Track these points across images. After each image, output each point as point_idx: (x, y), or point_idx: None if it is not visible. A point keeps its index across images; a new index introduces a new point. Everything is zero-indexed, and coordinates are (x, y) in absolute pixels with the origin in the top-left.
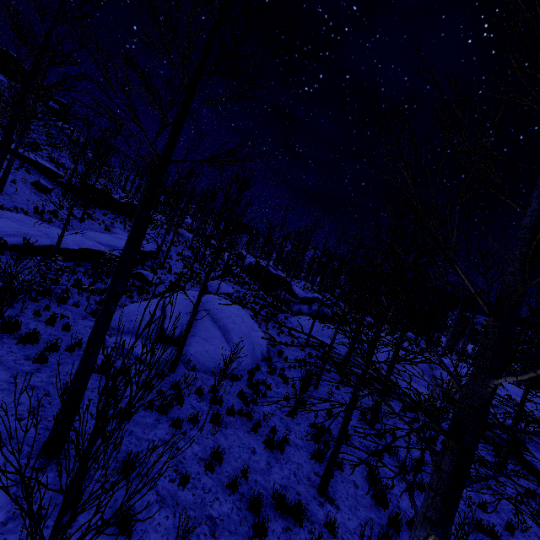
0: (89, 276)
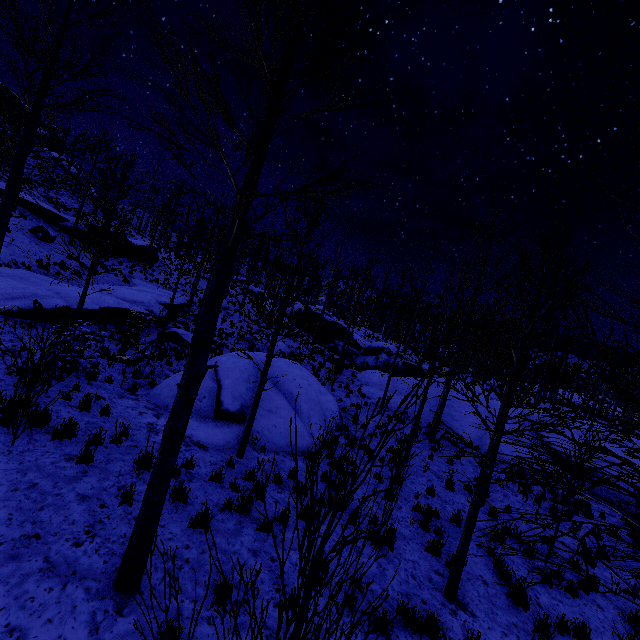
0: (115, 341)
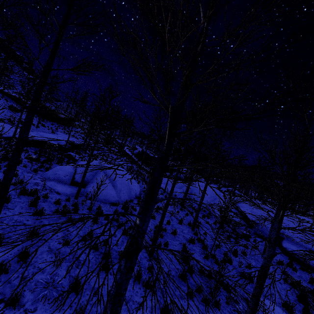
0: (37, 154)
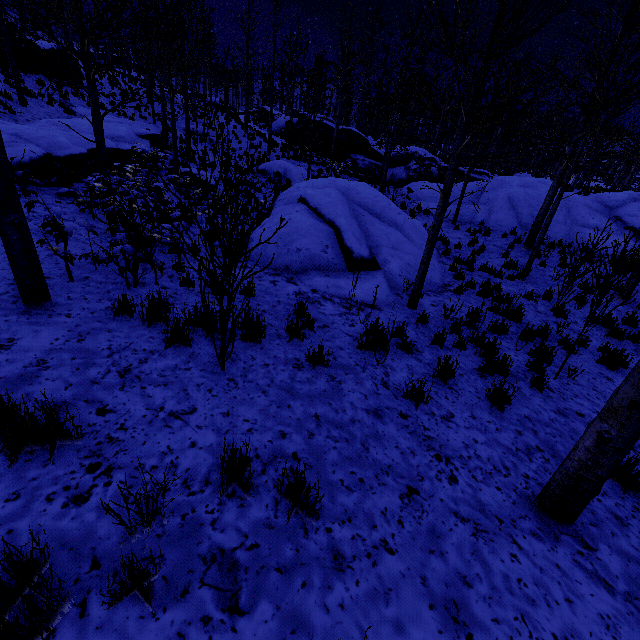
0: None
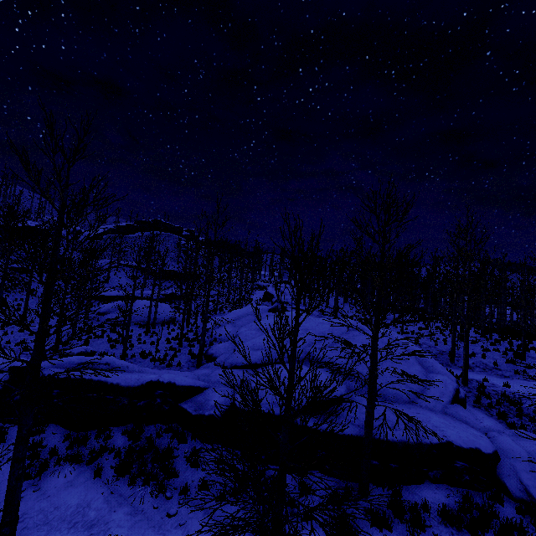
0: None
